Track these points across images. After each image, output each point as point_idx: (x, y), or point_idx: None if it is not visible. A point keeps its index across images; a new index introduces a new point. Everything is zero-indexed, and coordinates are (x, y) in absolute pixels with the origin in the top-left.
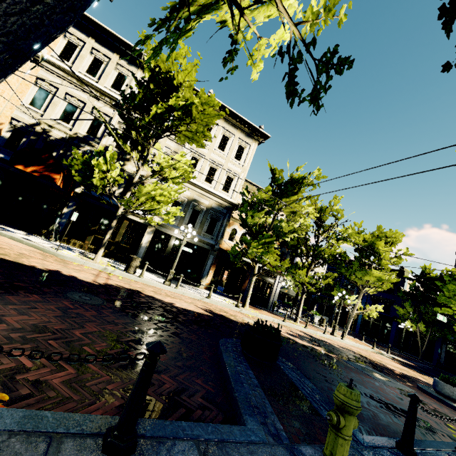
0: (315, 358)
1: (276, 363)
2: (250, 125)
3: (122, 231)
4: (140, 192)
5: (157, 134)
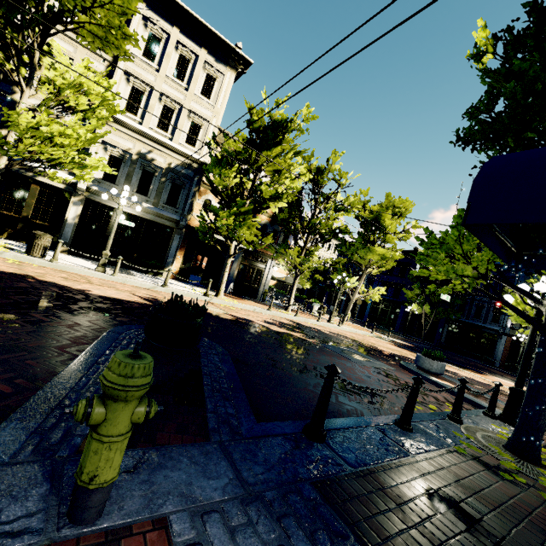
0: (281, 344)
1: (199, 349)
2: (221, 41)
3: (32, 202)
4: (15, 123)
5: (33, 22)
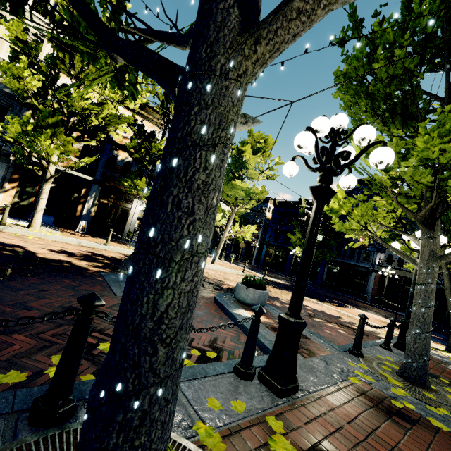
0: None
1: None
2: None
3: None
4: None
5: None
